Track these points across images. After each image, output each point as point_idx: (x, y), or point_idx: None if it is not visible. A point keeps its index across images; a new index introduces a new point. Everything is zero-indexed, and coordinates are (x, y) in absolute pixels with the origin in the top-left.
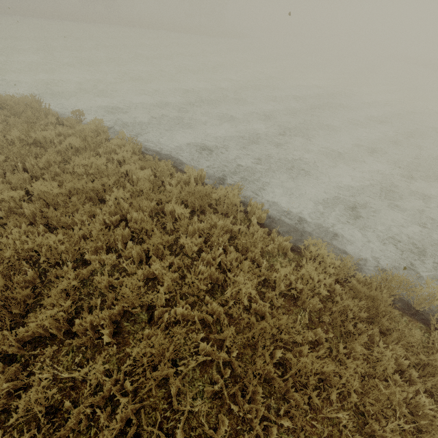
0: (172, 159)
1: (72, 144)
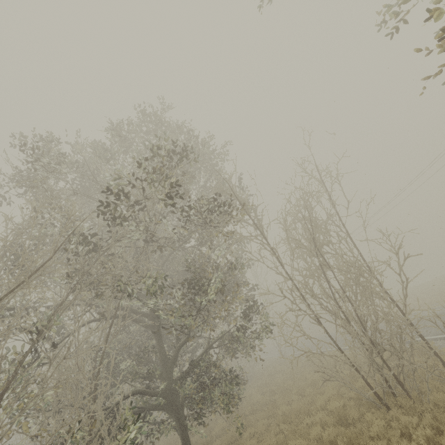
0: None
1: None
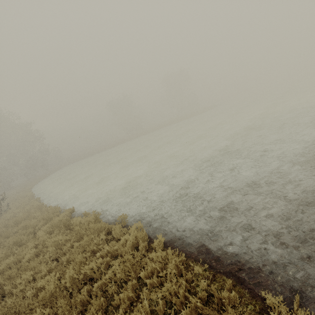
0: (224, 262)
1: (115, 271)
